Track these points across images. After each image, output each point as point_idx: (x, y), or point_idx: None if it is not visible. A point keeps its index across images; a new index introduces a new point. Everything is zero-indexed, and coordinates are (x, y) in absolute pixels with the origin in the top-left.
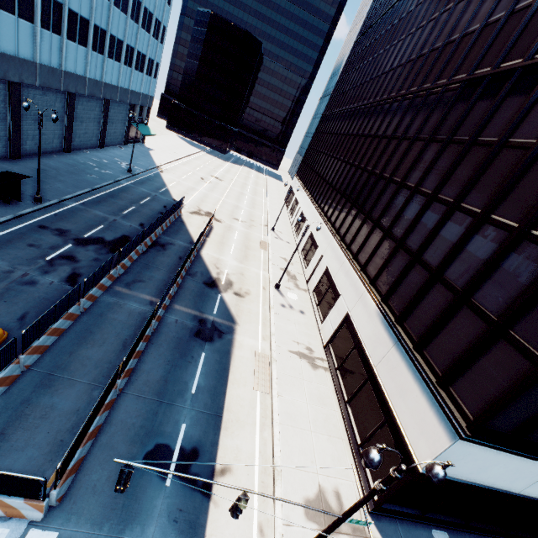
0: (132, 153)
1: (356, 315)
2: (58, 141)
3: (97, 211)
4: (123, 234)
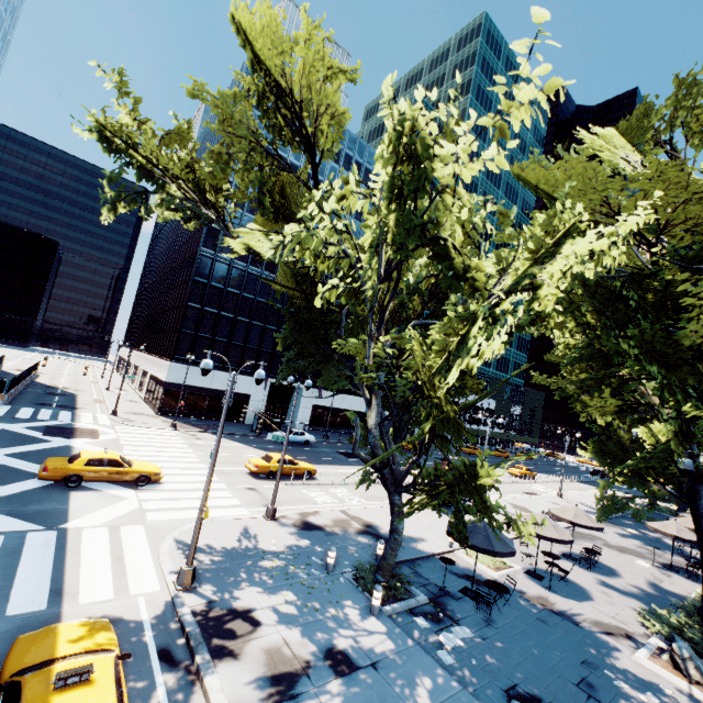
0: None
1: (153, 371)
2: None
3: None
4: None
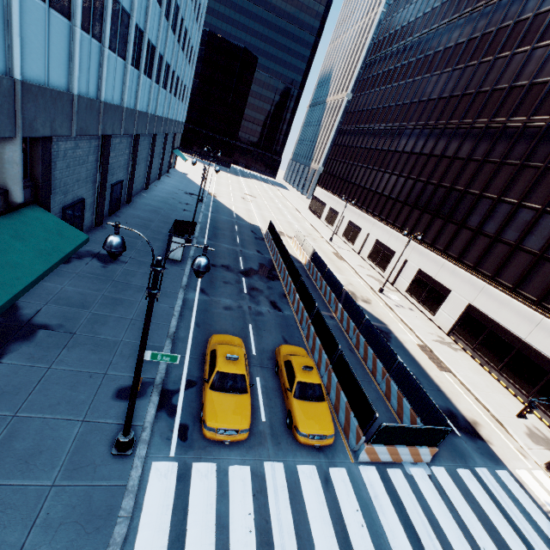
0: (205, 184)
1: (481, 305)
2: (143, 180)
3: (223, 244)
4: (258, 262)
